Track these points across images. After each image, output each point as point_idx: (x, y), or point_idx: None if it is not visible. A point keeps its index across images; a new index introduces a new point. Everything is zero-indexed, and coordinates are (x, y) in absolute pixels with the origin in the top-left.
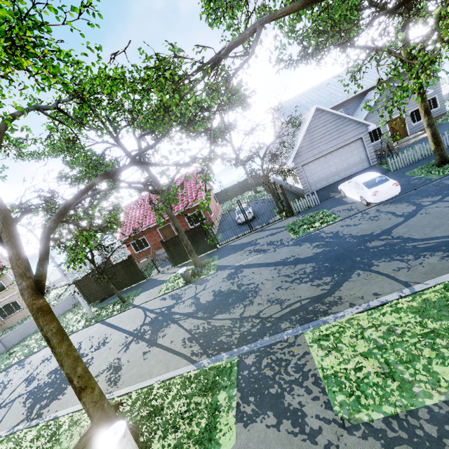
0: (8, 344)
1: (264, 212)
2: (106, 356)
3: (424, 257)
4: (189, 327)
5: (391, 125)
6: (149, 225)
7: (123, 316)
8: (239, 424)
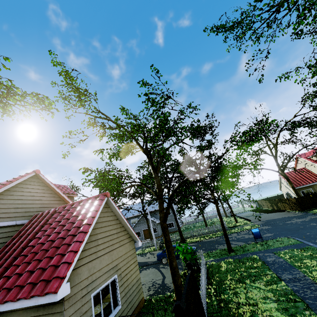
0: None
1: None
2: None
3: None
4: None
5: (144, 232)
6: None
7: None
8: None
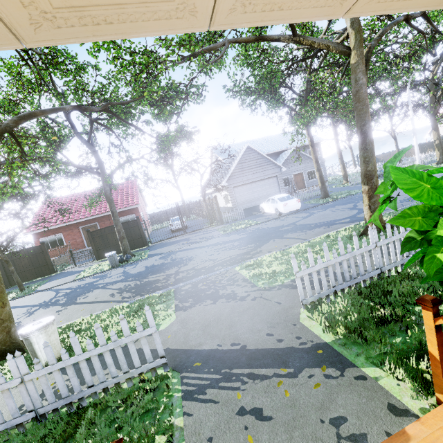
0: None
1: (197, 225)
2: None
3: (315, 229)
4: (118, 287)
5: (296, 178)
6: (72, 221)
7: (21, 299)
8: (179, 311)
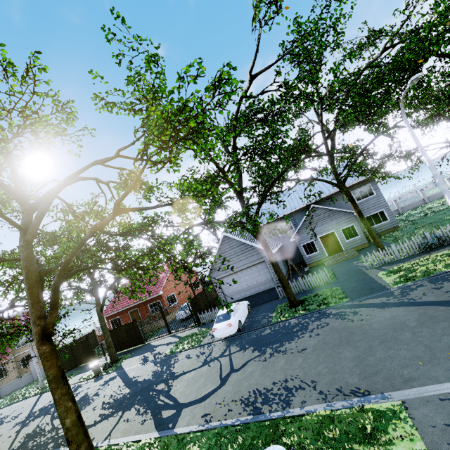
0: (3, 393)
1: None
2: (2, 430)
3: (143, 415)
4: (40, 424)
5: (325, 240)
6: (121, 308)
7: (49, 394)
8: None
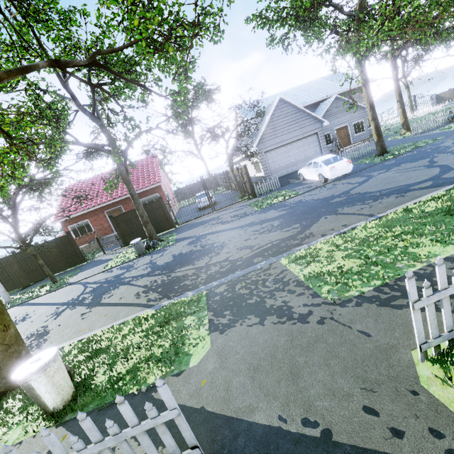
0: None
1: (226, 200)
2: (27, 328)
3: (382, 199)
4: (144, 284)
5: (339, 133)
6: (96, 206)
7: (53, 294)
8: (214, 333)
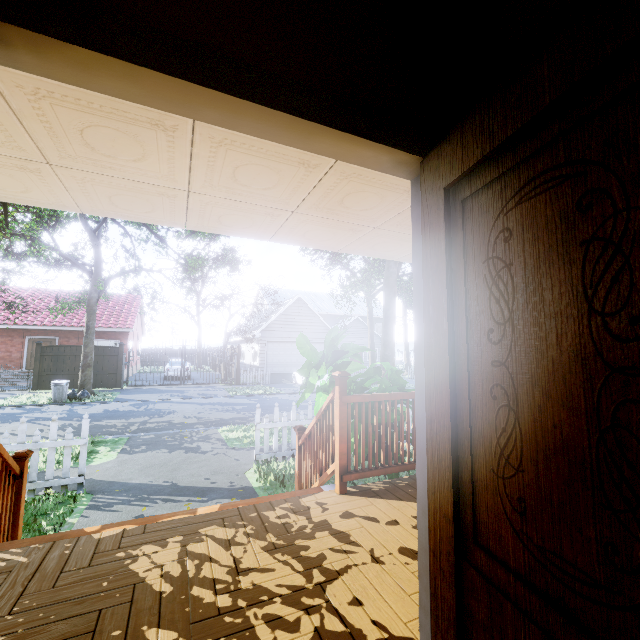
0: None
1: (204, 378)
2: None
3: None
4: None
5: None
6: (19, 324)
7: None
8: (123, 454)
